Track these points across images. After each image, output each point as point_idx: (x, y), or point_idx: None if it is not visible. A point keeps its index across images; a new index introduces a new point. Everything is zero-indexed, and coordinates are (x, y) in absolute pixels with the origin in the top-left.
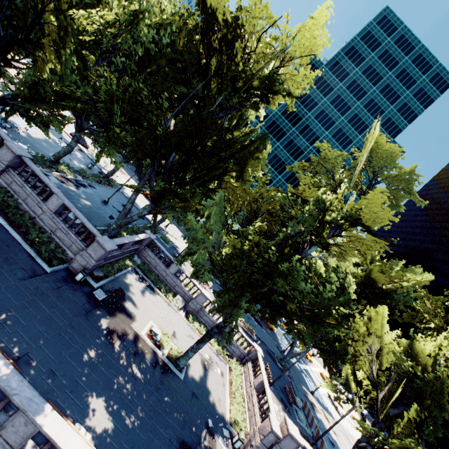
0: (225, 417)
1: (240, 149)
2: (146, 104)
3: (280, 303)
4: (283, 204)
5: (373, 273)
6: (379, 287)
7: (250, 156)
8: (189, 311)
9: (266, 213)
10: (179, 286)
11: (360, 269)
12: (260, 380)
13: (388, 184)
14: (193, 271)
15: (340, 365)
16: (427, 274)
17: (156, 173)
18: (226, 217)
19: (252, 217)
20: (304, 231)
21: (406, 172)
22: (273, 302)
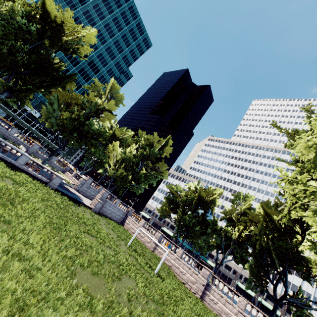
0: (64, 182)
1: (64, 77)
2: (14, 44)
3: (85, 136)
4: (83, 101)
5: (115, 132)
6: (118, 137)
7: (68, 80)
8: (30, 153)
9: (75, 104)
10: (20, 141)
11: (111, 131)
12: (75, 173)
13: (116, 99)
14: (51, 124)
15: (104, 164)
16: (133, 132)
17: (15, 78)
18: (59, 104)
19: (68, 105)
20: (91, 112)
21: (120, 96)
22: (82, 136)
